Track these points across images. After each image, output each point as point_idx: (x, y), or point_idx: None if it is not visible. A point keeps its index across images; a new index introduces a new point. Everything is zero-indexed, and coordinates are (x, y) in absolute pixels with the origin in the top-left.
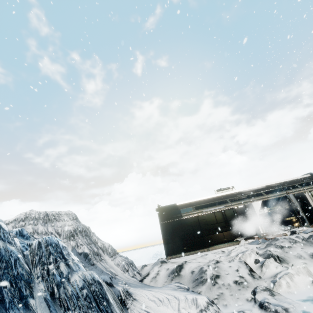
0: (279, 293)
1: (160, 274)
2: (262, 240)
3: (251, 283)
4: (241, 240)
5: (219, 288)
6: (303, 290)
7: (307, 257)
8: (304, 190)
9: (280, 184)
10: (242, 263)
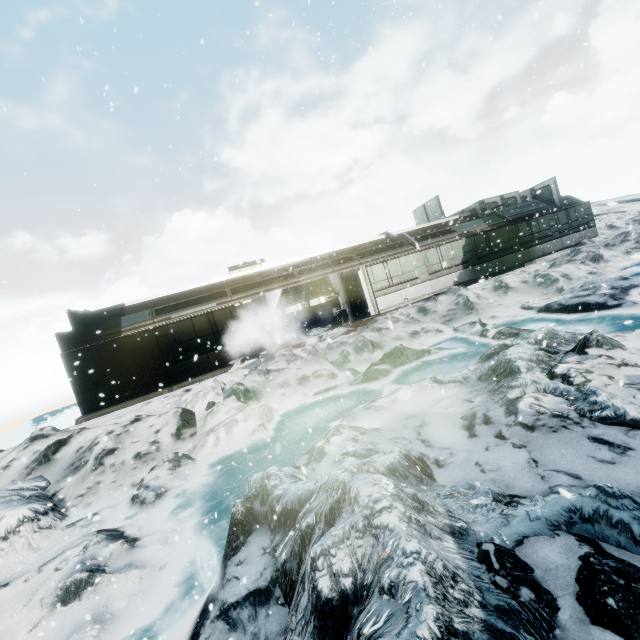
0: (197, 458)
1: (14, 466)
2: (266, 359)
3: (165, 451)
4: (234, 364)
5: (102, 473)
6: (236, 445)
7: (293, 384)
8: (360, 266)
9: (335, 253)
10: (175, 416)
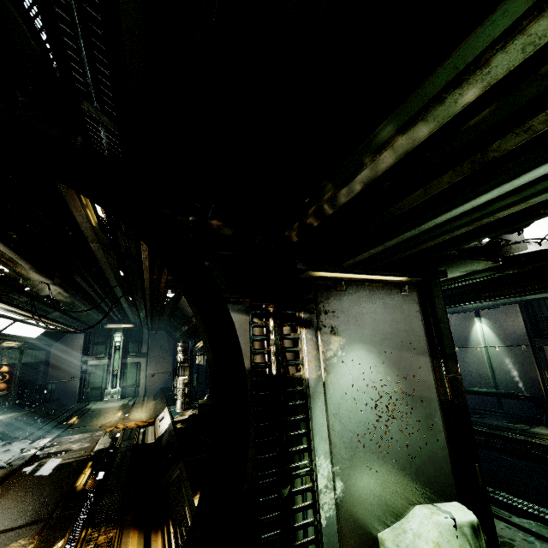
0: None
1: None
2: None
3: None
4: None
5: None
6: None
7: None
8: None
9: None
10: None
